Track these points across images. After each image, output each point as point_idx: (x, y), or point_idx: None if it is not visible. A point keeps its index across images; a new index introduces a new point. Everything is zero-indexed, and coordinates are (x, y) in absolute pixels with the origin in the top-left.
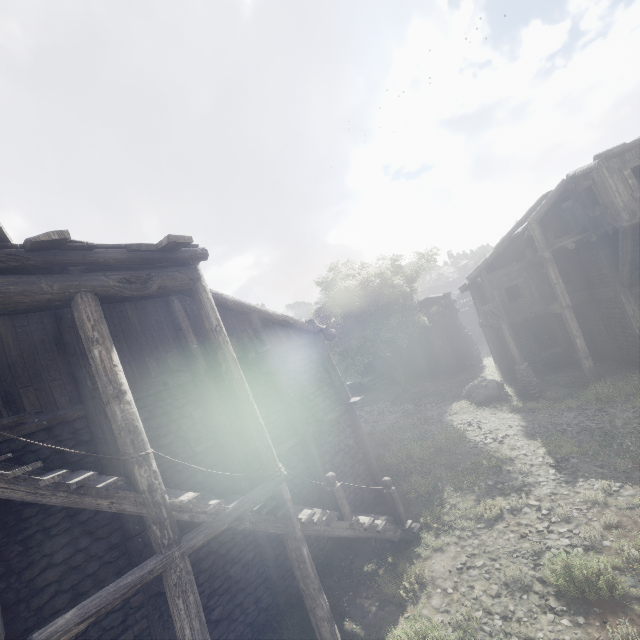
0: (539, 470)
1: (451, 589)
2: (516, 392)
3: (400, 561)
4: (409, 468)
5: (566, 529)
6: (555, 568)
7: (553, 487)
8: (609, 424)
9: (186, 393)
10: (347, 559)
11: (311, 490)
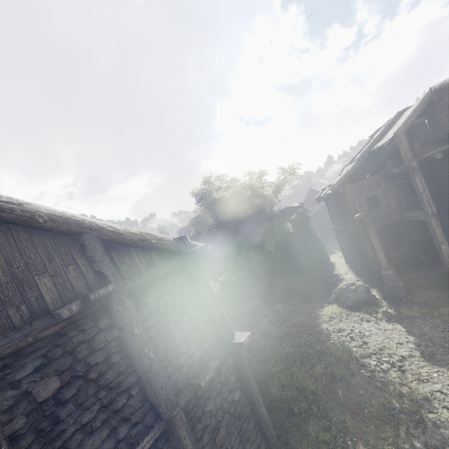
0: None
1: None
2: (382, 295)
3: None
4: (303, 408)
5: None
6: None
7: None
8: None
9: None
10: None
11: None
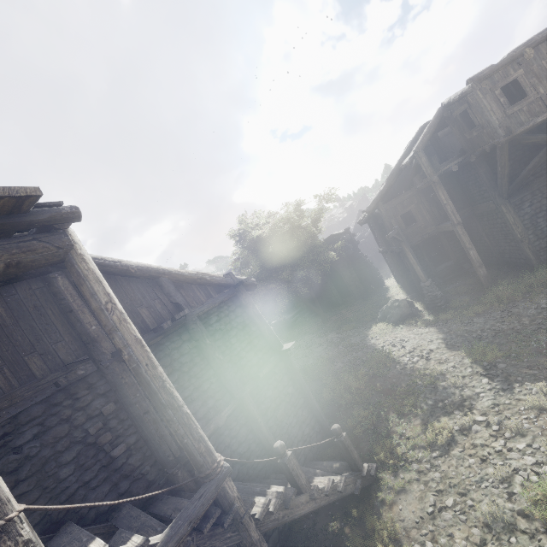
0: (472, 381)
1: (430, 542)
2: (425, 307)
3: (366, 515)
4: (349, 401)
5: (524, 444)
6: (534, 497)
7: (492, 397)
8: (518, 323)
9: (90, 387)
10: (308, 519)
11: (258, 454)
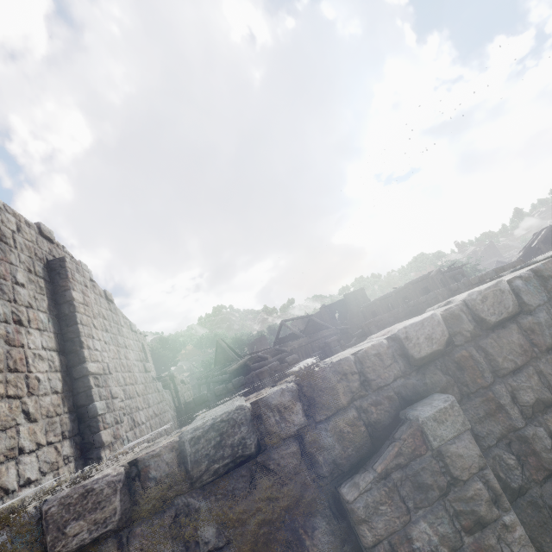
0: None
1: None
2: None
3: None
4: None
5: None
6: None
7: None
8: None
9: None
10: None
11: None
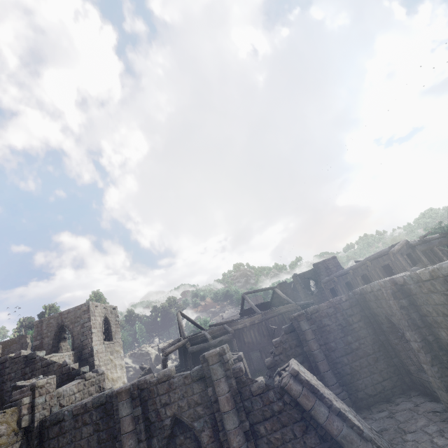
0: None
1: None
2: None
3: None
4: None
5: None
6: None
7: None
8: None
9: None
10: None
11: None
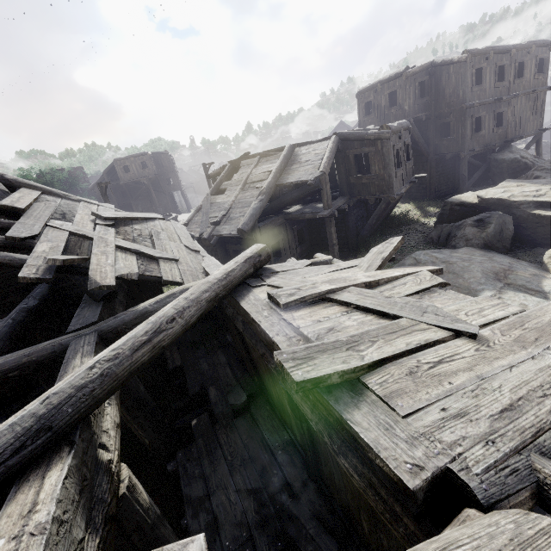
0: None
1: None
2: None
3: None
4: None
5: None
6: None
7: None
8: None
9: None
10: None
11: None
